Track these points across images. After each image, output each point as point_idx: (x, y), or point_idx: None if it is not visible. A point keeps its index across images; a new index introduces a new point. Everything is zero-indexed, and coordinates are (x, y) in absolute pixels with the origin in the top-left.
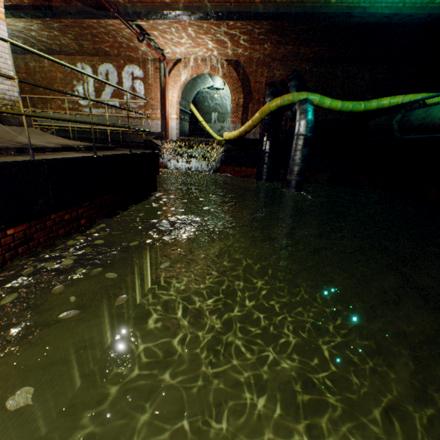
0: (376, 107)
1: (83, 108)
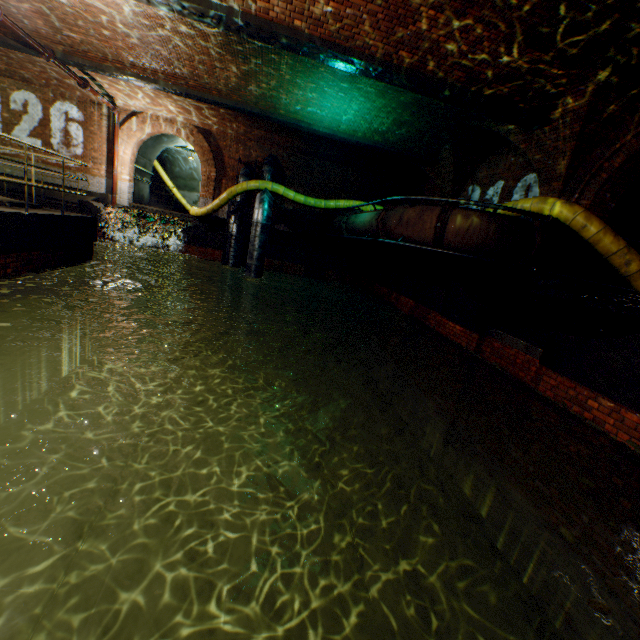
0: (335, 207)
1: None
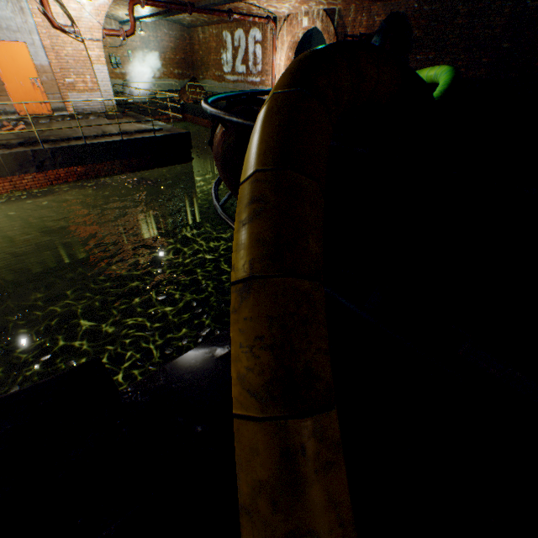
0: None
1: (226, 75)
